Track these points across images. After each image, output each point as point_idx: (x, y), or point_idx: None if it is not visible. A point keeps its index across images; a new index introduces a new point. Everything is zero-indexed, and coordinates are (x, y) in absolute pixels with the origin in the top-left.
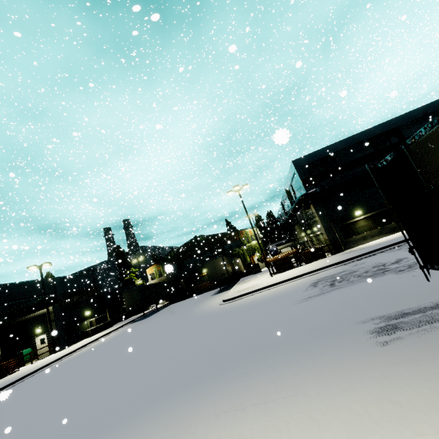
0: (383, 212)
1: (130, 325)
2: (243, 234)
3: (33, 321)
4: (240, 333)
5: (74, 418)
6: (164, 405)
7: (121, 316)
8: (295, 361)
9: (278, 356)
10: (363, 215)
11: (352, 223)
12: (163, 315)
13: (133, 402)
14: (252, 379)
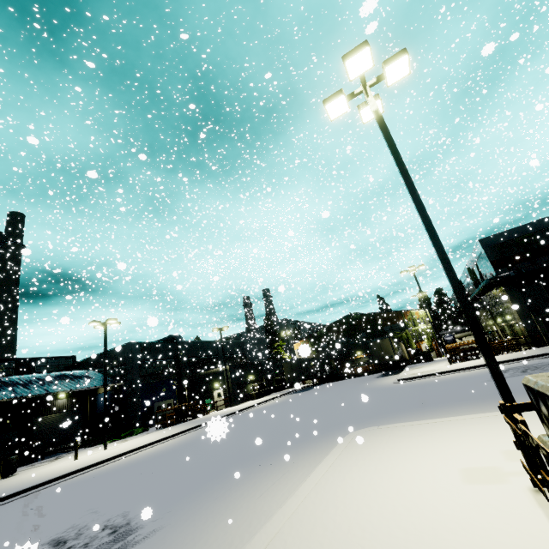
0: None
1: (292, 395)
2: (408, 316)
3: (212, 376)
4: (433, 394)
5: (325, 421)
6: (395, 415)
7: (275, 387)
8: (487, 401)
9: (472, 400)
10: None
11: None
12: (326, 389)
13: (367, 416)
14: (455, 407)
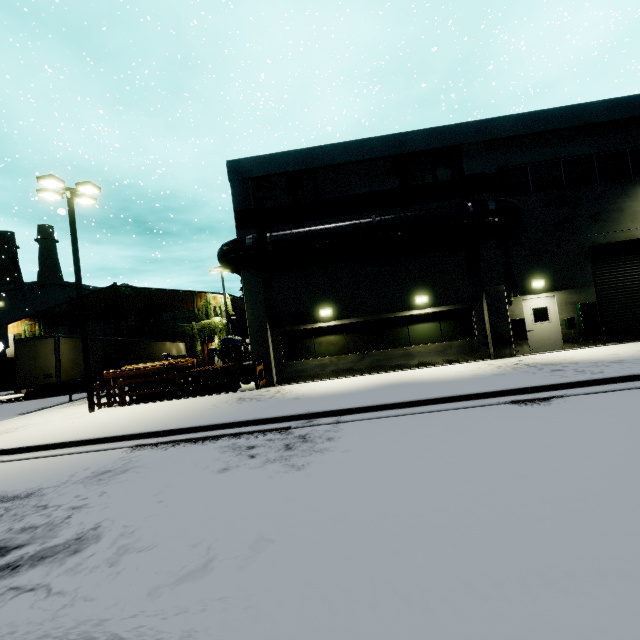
0: (376, 322)
1: None
2: (202, 301)
3: None
4: None
5: None
6: None
7: None
8: None
9: None
10: (336, 320)
11: (310, 332)
12: None
13: None
14: None
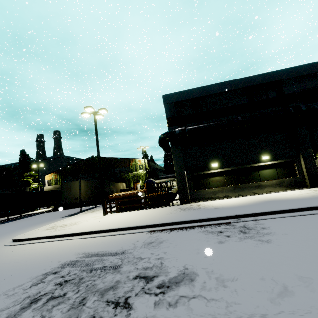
0: (241, 170)
1: None
2: (133, 163)
3: None
4: None
5: None
6: None
7: None
8: None
9: None
10: (220, 169)
11: (206, 175)
12: None
13: None
14: None
